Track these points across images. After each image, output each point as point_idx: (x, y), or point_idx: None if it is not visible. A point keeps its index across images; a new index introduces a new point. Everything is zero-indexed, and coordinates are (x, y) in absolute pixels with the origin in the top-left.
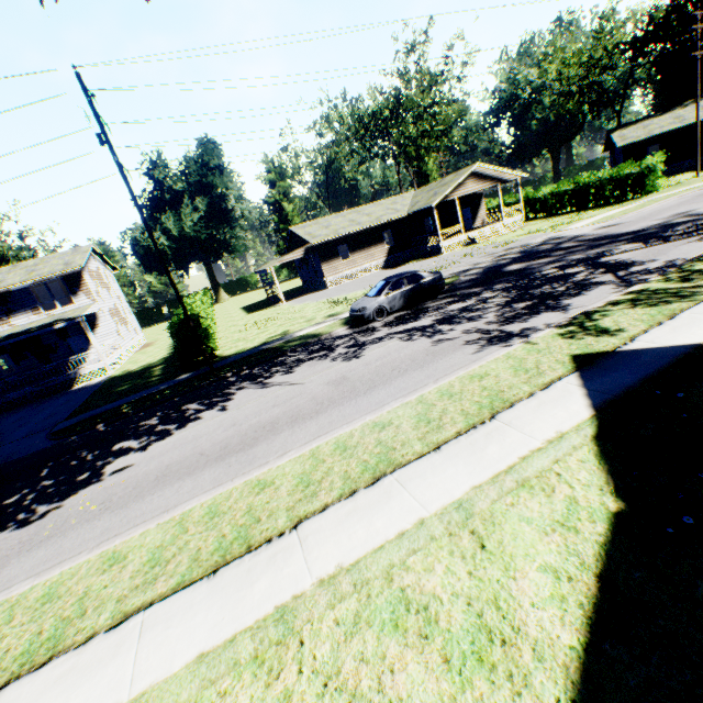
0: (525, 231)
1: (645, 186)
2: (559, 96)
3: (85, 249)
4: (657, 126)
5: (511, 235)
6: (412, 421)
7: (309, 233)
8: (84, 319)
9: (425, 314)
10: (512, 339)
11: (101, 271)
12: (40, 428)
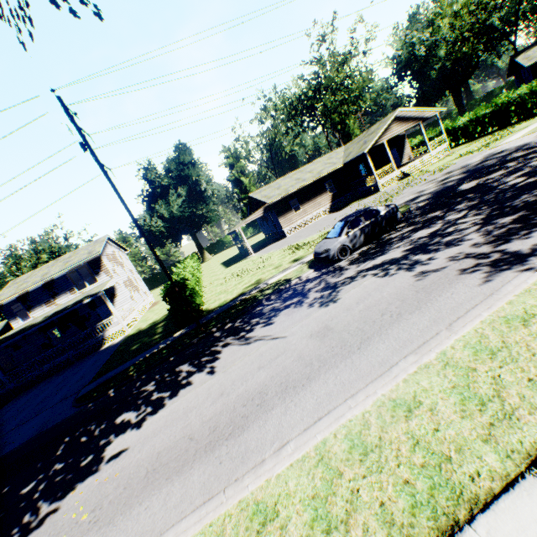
0: (455, 156)
1: None
2: (455, 42)
3: (102, 239)
4: None
5: (441, 162)
6: (451, 399)
7: (264, 195)
8: (103, 293)
9: (391, 246)
10: (528, 261)
11: (116, 253)
12: (71, 392)
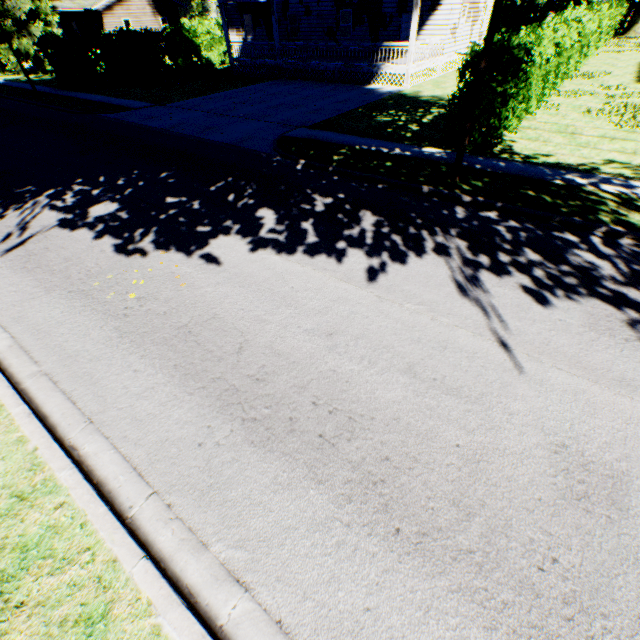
0: None
1: None
2: None
3: None
4: None
5: None
6: None
7: None
8: None
9: None
10: None
11: None
12: (293, 121)
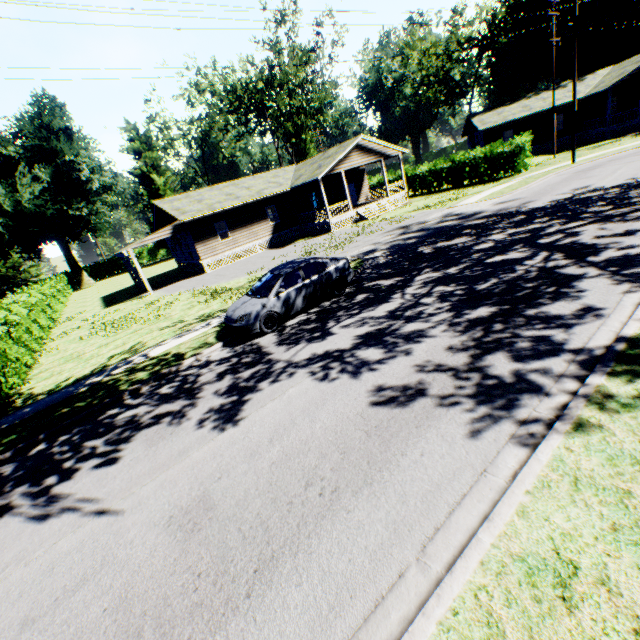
0: (413, 207)
1: (516, 164)
2: (422, 82)
3: None
4: (510, 114)
5: (400, 211)
6: None
7: (177, 208)
8: None
9: (336, 323)
10: (525, 400)
11: None
12: None
